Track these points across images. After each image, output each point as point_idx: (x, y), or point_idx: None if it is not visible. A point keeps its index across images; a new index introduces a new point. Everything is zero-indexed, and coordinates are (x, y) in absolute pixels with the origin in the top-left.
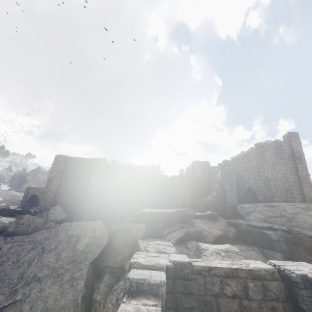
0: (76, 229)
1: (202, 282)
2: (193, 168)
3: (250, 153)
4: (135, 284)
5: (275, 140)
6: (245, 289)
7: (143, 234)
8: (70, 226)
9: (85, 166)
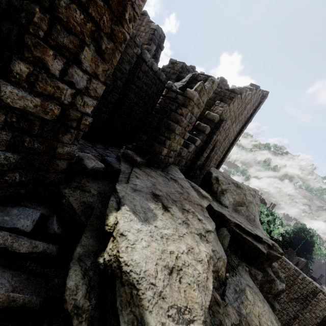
0: None
1: None
2: None
3: (248, 97)
4: None
5: (260, 94)
6: None
7: None
8: None
9: None
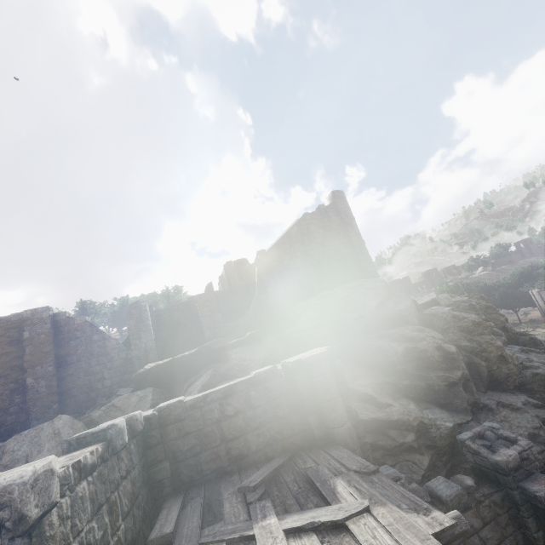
0: (18, 447)
1: (198, 415)
2: (228, 274)
3: (291, 233)
4: (75, 442)
5: (319, 206)
6: (248, 400)
7: (149, 403)
8: (3, 448)
9: (5, 334)
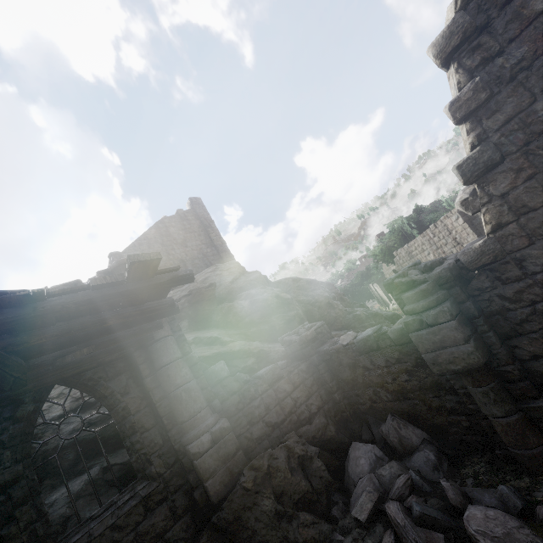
0: None
1: None
2: None
3: (149, 234)
4: None
5: (177, 211)
6: None
7: None
8: None
9: None
